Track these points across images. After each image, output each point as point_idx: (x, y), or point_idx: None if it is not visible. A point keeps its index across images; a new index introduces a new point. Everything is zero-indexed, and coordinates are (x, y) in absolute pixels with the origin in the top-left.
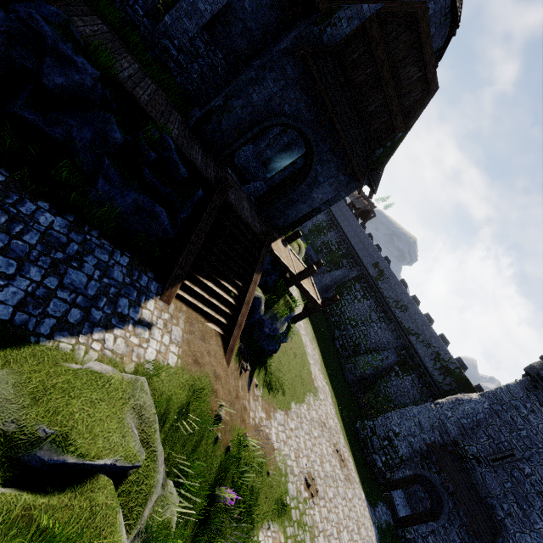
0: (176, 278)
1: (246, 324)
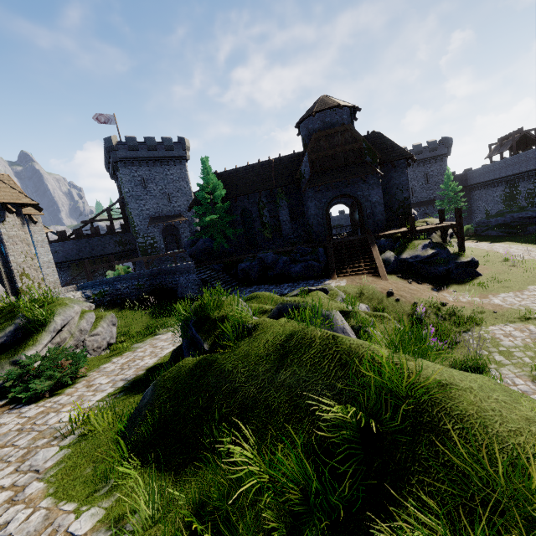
0: (332, 272)
1: (402, 270)
